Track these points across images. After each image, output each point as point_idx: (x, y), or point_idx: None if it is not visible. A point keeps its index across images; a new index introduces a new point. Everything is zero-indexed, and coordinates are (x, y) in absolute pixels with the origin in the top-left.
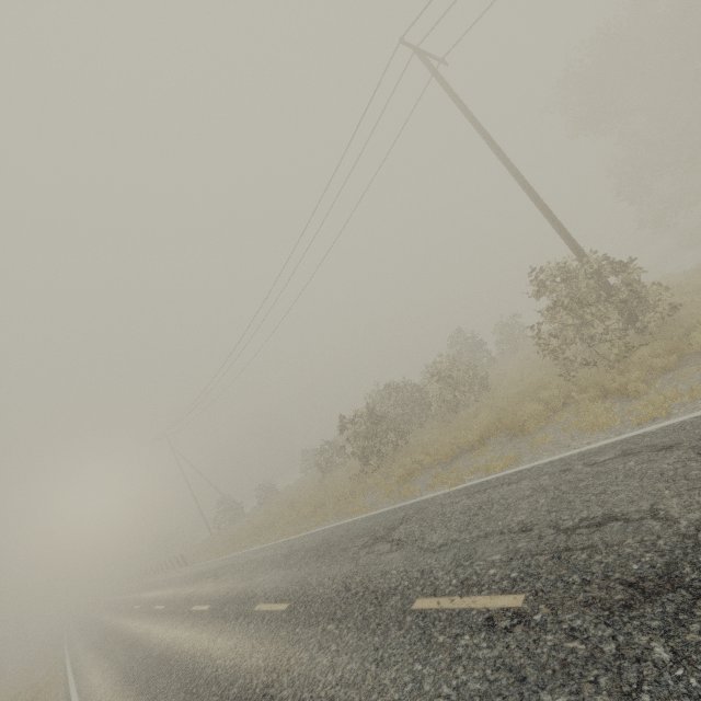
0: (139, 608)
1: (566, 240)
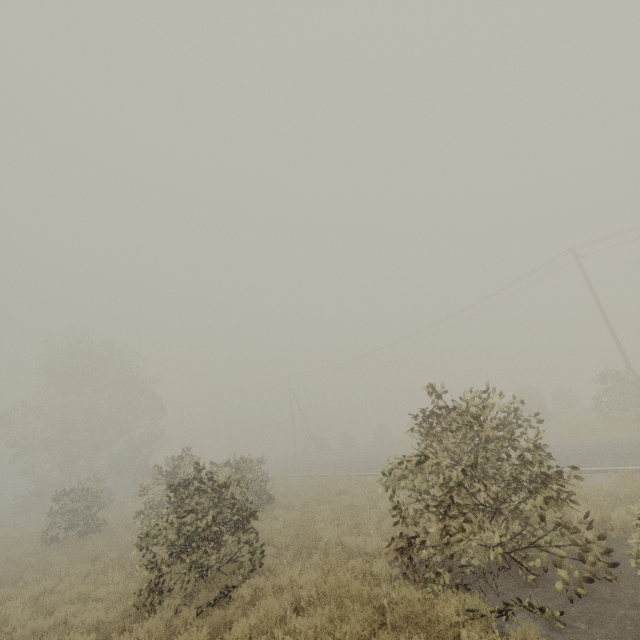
0: (292, 465)
1: (625, 361)
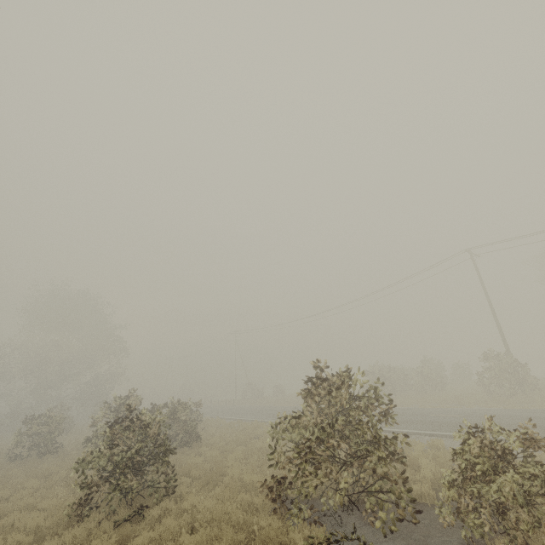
0: (229, 409)
1: (505, 345)
